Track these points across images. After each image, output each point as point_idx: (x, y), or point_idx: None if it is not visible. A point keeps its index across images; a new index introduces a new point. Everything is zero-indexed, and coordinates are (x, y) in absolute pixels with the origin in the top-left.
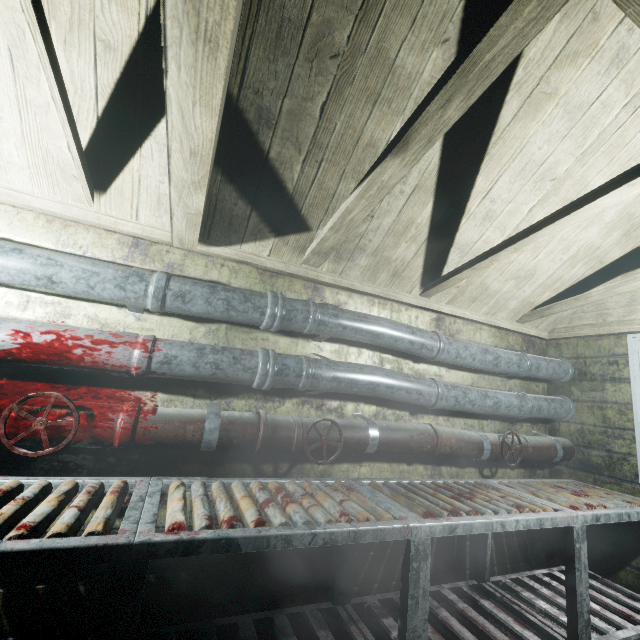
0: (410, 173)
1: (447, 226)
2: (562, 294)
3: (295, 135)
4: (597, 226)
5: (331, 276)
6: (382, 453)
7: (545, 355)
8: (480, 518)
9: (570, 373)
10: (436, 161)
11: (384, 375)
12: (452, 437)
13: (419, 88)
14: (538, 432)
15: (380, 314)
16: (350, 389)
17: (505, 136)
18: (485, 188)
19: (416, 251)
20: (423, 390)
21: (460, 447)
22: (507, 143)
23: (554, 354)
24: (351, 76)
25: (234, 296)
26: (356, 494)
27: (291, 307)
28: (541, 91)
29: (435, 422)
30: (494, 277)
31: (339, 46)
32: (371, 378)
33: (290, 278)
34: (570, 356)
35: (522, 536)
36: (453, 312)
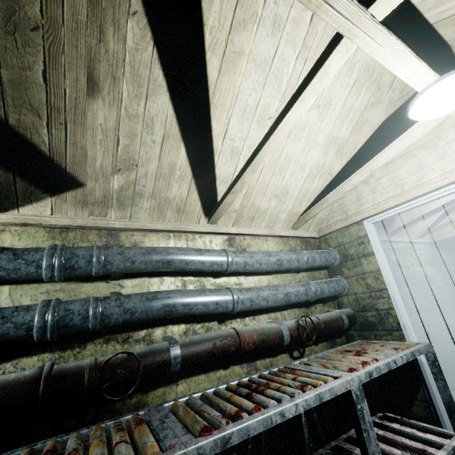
0: (154, 125)
1: (205, 164)
2: (314, 202)
3: (28, 102)
4: (316, 149)
5: (121, 222)
6: (197, 366)
7: (320, 249)
8: (258, 415)
9: (338, 258)
10: (172, 113)
11: (179, 295)
12: (254, 334)
13: (129, 53)
14: (329, 309)
15: (177, 245)
16: (147, 316)
17: (219, 88)
18: (222, 130)
19: (188, 188)
20: (219, 300)
21: (262, 340)
22: (223, 93)
23: (325, 247)
24: (60, 46)
25: (1, 256)
26: (140, 428)
27: (71, 255)
28: (231, 51)
29: (243, 324)
30: (260, 198)
31: (35, 19)
32: (166, 301)
33: (82, 230)
34: (335, 246)
35: (338, 400)
36: (239, 231)
